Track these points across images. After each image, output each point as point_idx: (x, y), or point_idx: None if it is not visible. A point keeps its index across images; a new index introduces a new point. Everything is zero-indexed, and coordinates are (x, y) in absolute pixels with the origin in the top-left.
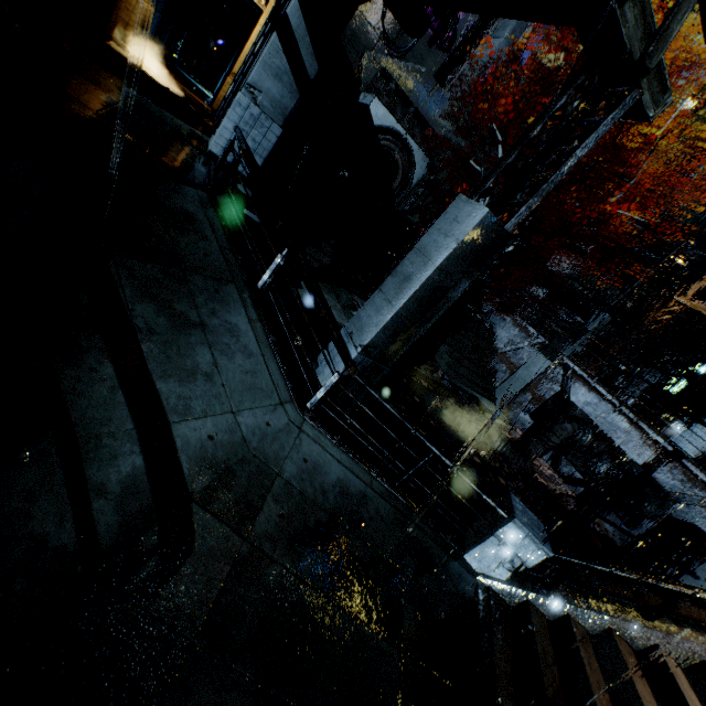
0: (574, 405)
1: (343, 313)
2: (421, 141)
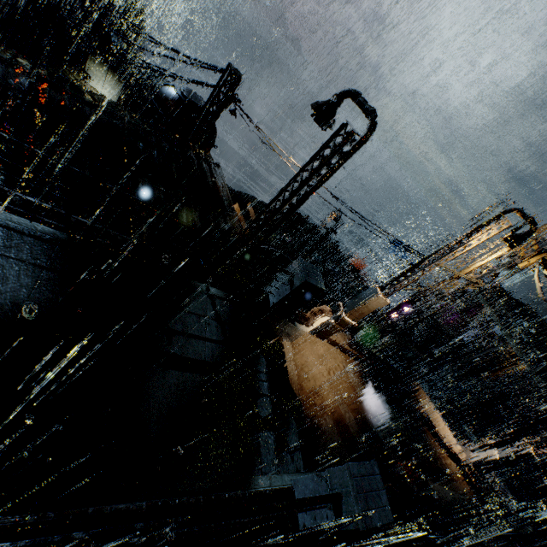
0: None
1: None
2: None
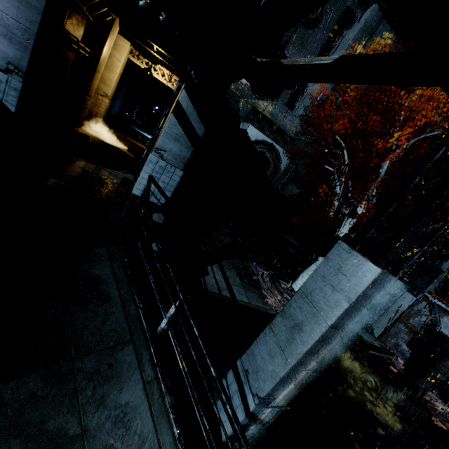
0: (448, 339)
1: (242, 286)
2: (283, 145)
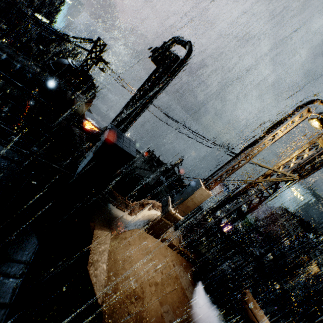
0: None
1: None
2: None
